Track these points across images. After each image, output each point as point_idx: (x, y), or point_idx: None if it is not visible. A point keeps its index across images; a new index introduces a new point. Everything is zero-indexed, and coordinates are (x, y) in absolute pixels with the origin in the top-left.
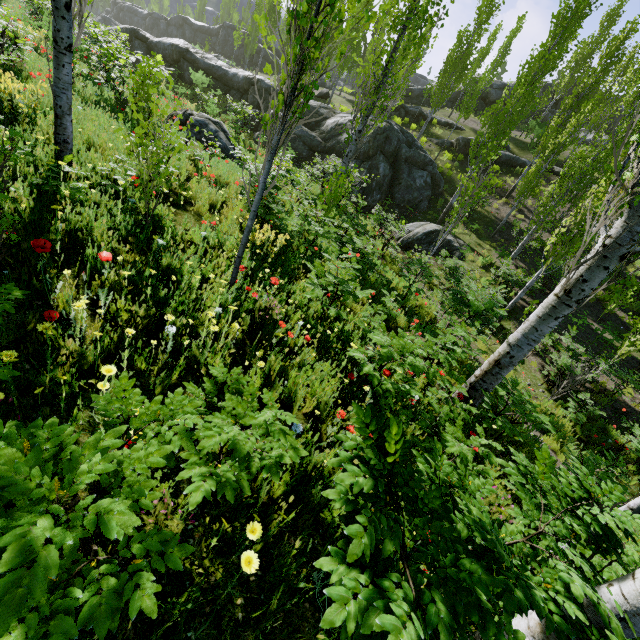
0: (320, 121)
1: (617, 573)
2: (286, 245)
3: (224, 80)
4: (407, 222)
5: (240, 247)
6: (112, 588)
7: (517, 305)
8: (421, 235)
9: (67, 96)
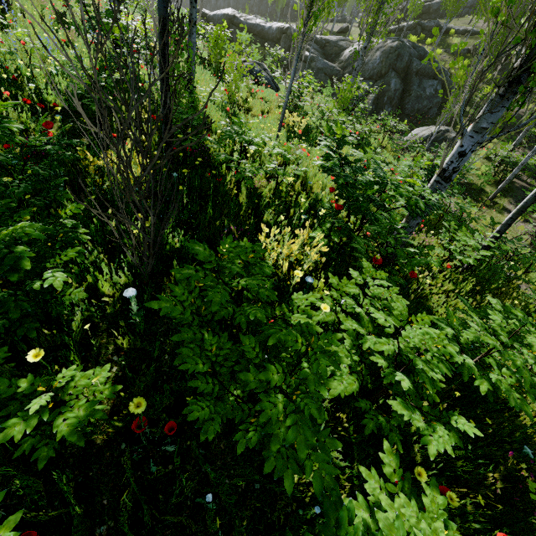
0: (339, 53)
1: (478, 244)
2: (308, 133)
3: (262, 34)
4: (415, 128)
5: (281, 116)
6: (253, 170)
7: (516, 186)
8: (426, 136)
9: (193, 51)
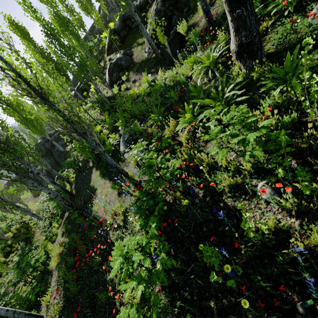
0: None
1: None
2: None
3: None
4: None
5: None
6: None
7: None
8: None
9: None
